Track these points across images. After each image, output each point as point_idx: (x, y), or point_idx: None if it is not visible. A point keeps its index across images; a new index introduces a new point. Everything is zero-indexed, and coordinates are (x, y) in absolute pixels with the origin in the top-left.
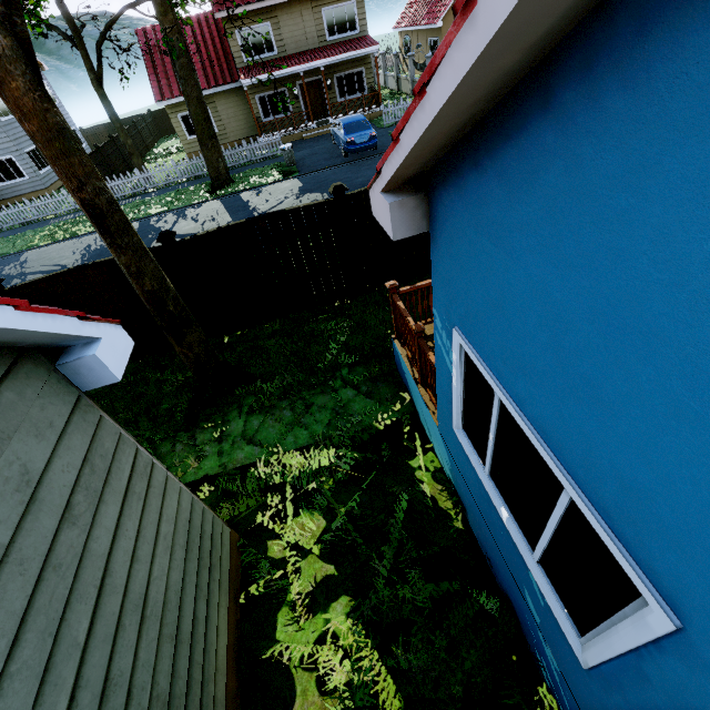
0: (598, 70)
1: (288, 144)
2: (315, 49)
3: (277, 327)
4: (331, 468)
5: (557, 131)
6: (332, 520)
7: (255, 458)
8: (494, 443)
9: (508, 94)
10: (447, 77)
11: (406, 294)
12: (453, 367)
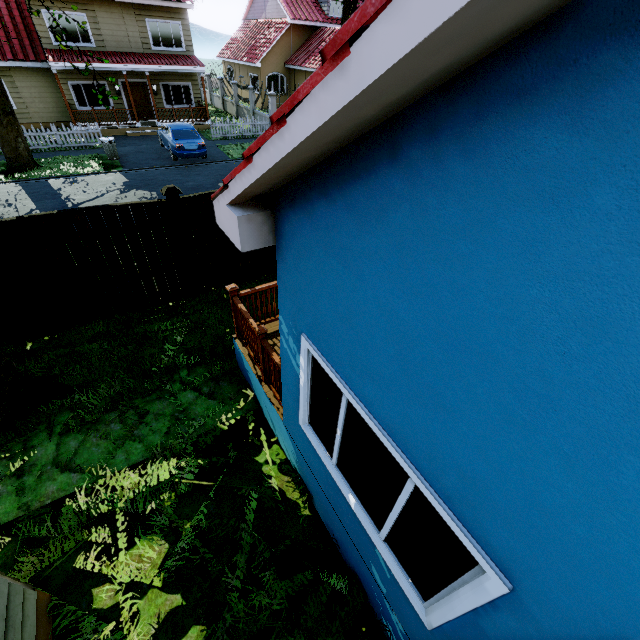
0: (442, 137)
1: (110, 138)
2: (139, 53)
3: (101, 329)
4: (172, 481)
5: (404, 180)
6: (176, 541)
7: (73, 488)
8: (341, 437)
9: (358, 140)
10: (311, 113)
11: (246, 296)
12: (300, 370)
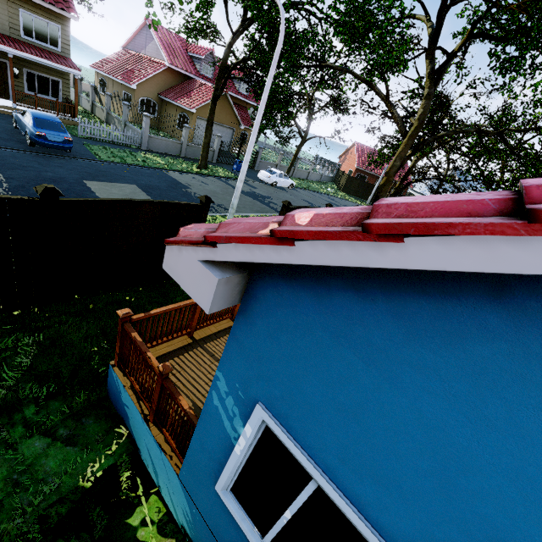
0: None
1: None
2: (4, 34)
3: None
4: None
5: (508, 321)
6: None
7: None
8: (289, 519)
9: None
10: (468, 254)
11: (138, 321)
12: (240, 436)
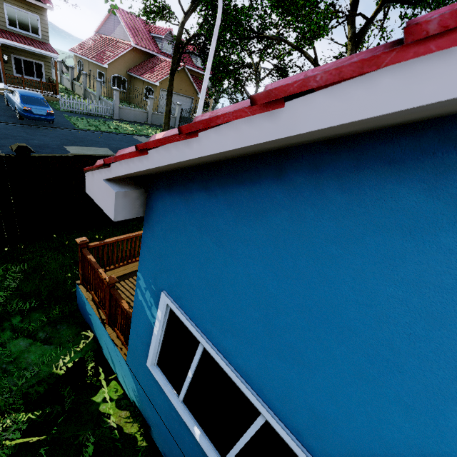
0: (324, 174)
1: None
2: None
3: None
4: None
5: (286, 194)
6: None
7: None
8: (192, 378)
9: (246, 157)
10: (229, 136)
11: (95, 248)
12: (156, 320)
